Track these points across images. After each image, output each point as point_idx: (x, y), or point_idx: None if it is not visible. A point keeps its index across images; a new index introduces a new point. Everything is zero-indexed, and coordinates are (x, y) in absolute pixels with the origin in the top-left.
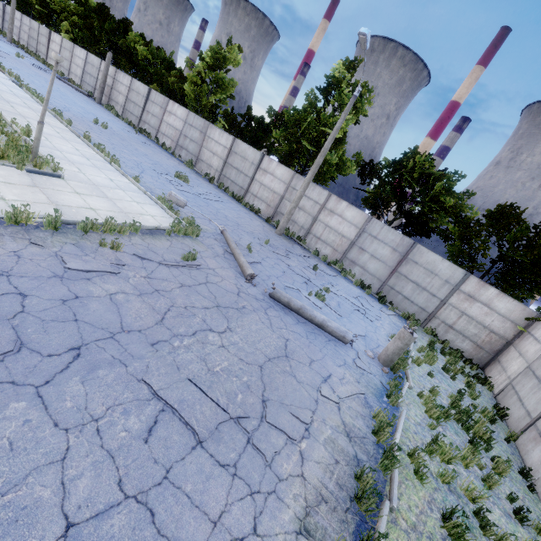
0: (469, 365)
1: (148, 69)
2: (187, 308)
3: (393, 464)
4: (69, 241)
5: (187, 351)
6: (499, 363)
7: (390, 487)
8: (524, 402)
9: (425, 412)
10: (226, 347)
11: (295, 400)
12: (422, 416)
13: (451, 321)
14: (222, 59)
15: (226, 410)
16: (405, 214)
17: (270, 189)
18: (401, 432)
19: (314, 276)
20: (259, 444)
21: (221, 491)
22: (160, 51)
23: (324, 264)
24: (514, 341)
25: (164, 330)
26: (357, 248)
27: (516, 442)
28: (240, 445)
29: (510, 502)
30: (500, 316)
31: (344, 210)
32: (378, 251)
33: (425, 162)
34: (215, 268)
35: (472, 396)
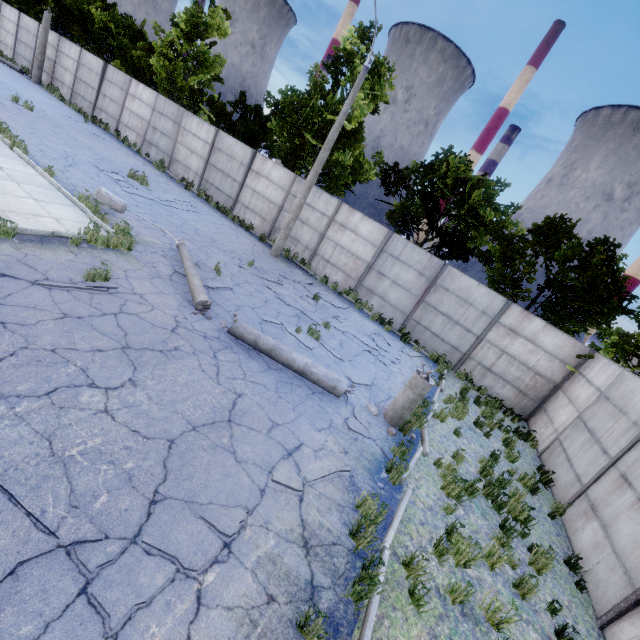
0: (510, 416)
1: (106, 40)
2: (55, 352)
3: (370, 590)
4: None
5: (16, 423)
6: (545, 413)
7: (361, 631)
8: (573, 463)
9: (442, 488)
10: (112, 413)
11: (221, 493)
12: (436, 495)
13: (489, 362)
14: (203, 26)
15: (55, 531)
16: (437, 231)
17: (266, 198)
18: (400, 525)
19: (312, 308)
20: (106, 592)
21: None
22: (126, 19)
23: (333, 293)
24: (563, 385)
25: None
26: (376, 273)
27: (562, 517)
28: (58, 603)
29: (551, 615)
30: (546, 354)
31: (358, 224)
32: (401, 276)
33: (460, 165)
34: (145, 293)
35: (509, 457)
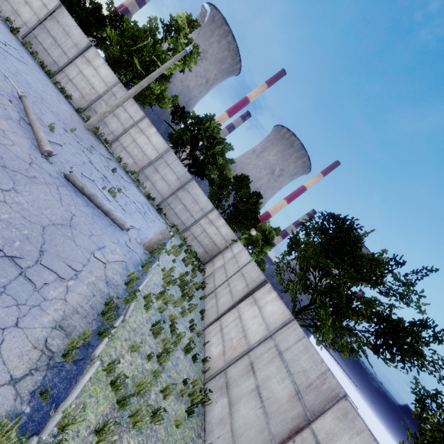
0: (198, 262)
1: None
2: None
3: (133, 299)
4: None
5: None
6: (212, 262)
7: (126, 311)
8: (215, 281)
9: (163, 279)
10: (9, 204)
11: (71, 256)
12: (160, 281)
13: (197, 234)
14: None
15: (2, 249)
16: (193, 157)
17: (90, 83)
18: (144, 286)
19: (111, 176)
20: (32, 276)
21: None
22: None
23: (123, 170)
24: (223, 251)
25: None
26: (154, 168)
27: (204, 300)
28: (12, 275)
29: (190, 323)
30: (221, 236)
31: (152, 135)
32: (167, 176)
33: (216, 128)
34: (5, 130)
35: (192, 276)
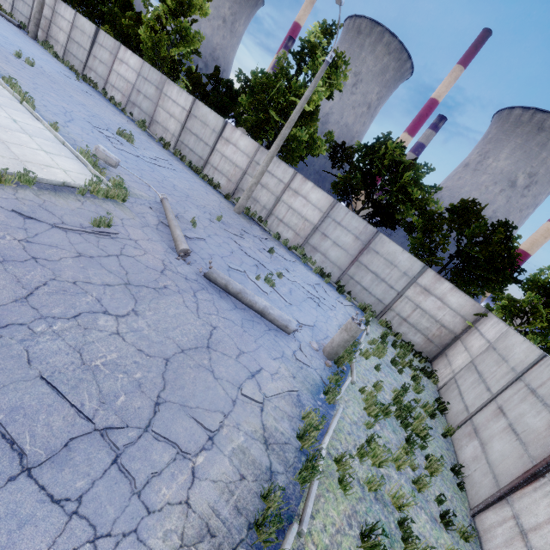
0: (418, 358)
1: (98, 6)
2: (76, 284)
3: (312, 476)
4: None
5: (55, 338)
6: (446, 357)
7: (305, 503)
8: (464, 397)
9: (364, 409)
10: (122, 335)
11: (204, 401)
12: (360, 414)
13: (406, 314)
14: (187, 5)
15: (92, 419)
16: (373, 203)
17: (232, 162)
18: (333, 433)
19: (268, 260)
20: (131, 463)
21: (40, 542)
22: None
23: (284, 248)
24: (462, 336)
25: (26, 309)
26: (320, 234)
27: (452, 437)
28: (99, 468)
29: (438, 504)
30: (451, 311)
31: (309, 192)
32: (340, 238)
33: (396, 149)
34: (138, 239)
35: (416, 390)
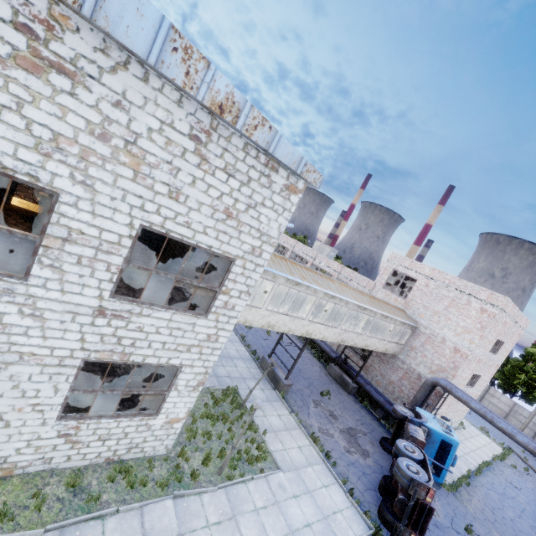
0: None
1: None
2: None
3: None
4: (505, 465)
5: None
6: None
7: None
8: None
9: None
10: None
11: None
12: None
13: None
14: None
15: None
16: None
17: (498, 407)
18: None
19: None
20: None
21: None
22: None
23: None
24: None
25: None
26: None
27: None
28: None
29: None
30: None
31: None
32: None
33: None
34: (532, 474)
35: None
